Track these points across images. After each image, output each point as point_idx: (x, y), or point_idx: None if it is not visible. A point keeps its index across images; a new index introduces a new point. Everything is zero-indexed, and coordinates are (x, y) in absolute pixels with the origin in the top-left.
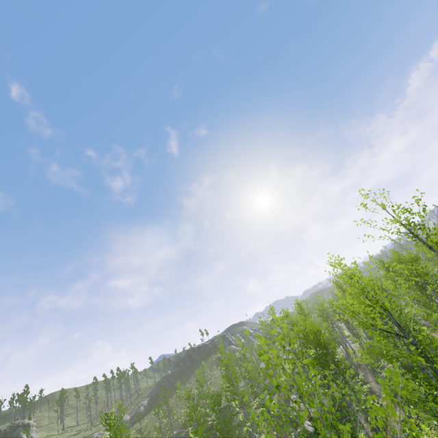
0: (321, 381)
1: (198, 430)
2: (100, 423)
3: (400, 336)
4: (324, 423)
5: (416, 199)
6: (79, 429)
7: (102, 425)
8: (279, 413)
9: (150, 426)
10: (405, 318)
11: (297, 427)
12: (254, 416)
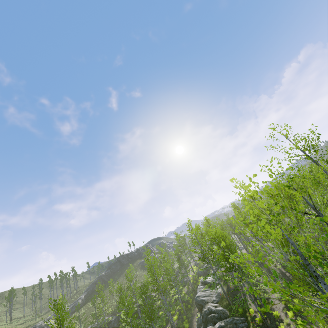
0: (226, 271)
1: (128, 312)
2: (44, 314)
3: (316, 216)
4: (223, 304)
5: (311, 131)
6: (25, 319)
7: (45, 315)
8: (189, 299)
9: (86, 314)
10: (315, 206)
11: (202, 308)
12: (233, 257)
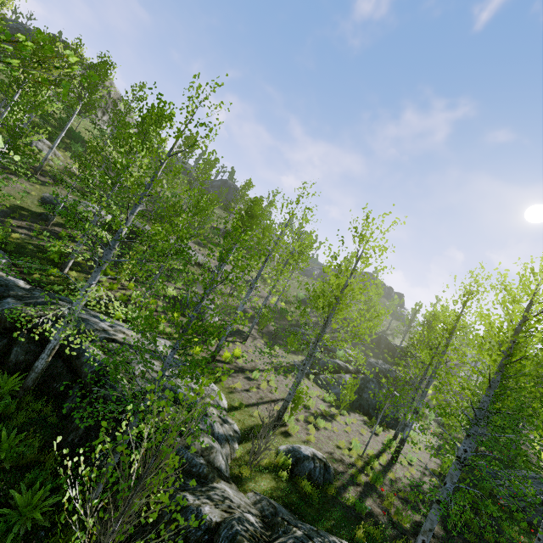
0: None
1: None
2: None
3: None
4: None
5: None
6: None
7: None
8: None
9: None
10: None
11: None
12: None
